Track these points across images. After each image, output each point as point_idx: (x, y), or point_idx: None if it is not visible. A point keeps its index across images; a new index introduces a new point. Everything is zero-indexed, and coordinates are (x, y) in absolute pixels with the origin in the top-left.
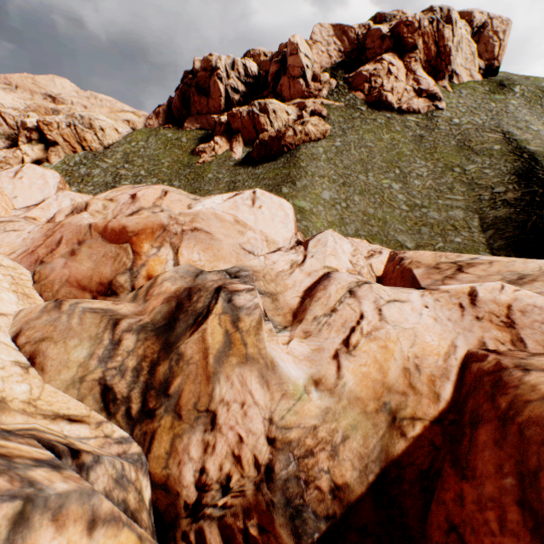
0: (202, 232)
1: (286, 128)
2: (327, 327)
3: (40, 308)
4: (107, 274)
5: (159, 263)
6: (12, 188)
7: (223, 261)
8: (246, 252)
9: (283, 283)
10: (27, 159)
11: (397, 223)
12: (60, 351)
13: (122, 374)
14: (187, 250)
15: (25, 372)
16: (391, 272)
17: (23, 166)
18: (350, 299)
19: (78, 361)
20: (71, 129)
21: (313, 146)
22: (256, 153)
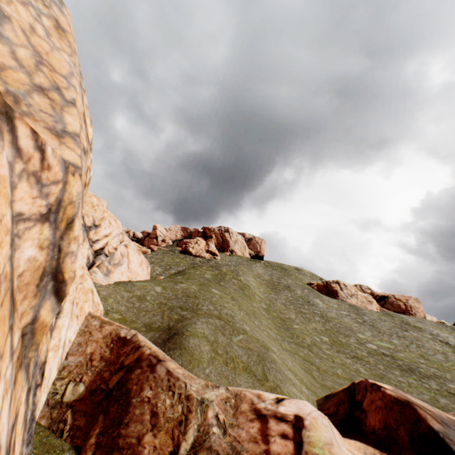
0: None
1: None
2: None
3: None
4: None
5: None
6: None
7: None
8: None
9: None
10: None
11: None
12: None
13: None
14: None
15: None
16: None
17: None
18: None
19: None
20: None
21: None
22: None
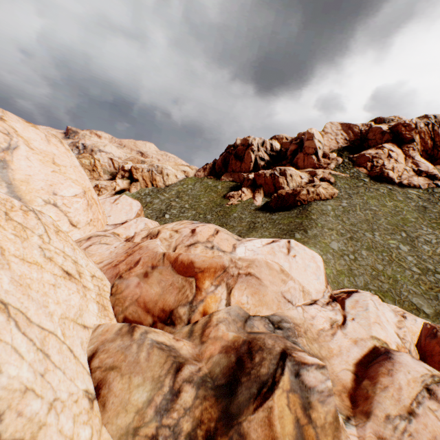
0: (254, 277)
1: (300, 188)
2: (409, 439)
3: (115, 329)
4: (170, 302)
5: (214, 301)
6: (109, 209)
7: (266, 306)
8: (285, 300)
9: (326, 345)
10: (118, 188)
11: (409, 283)
12: (124, 387)
13: (175, 438)
14: (238, 291)
15: (91, 407)
16: (438, 353)
17: (121, 196)
18: (431, 402)
19: (136, 405)
20: (149, 173)
21: (322, 204)
22: (273, 203)
